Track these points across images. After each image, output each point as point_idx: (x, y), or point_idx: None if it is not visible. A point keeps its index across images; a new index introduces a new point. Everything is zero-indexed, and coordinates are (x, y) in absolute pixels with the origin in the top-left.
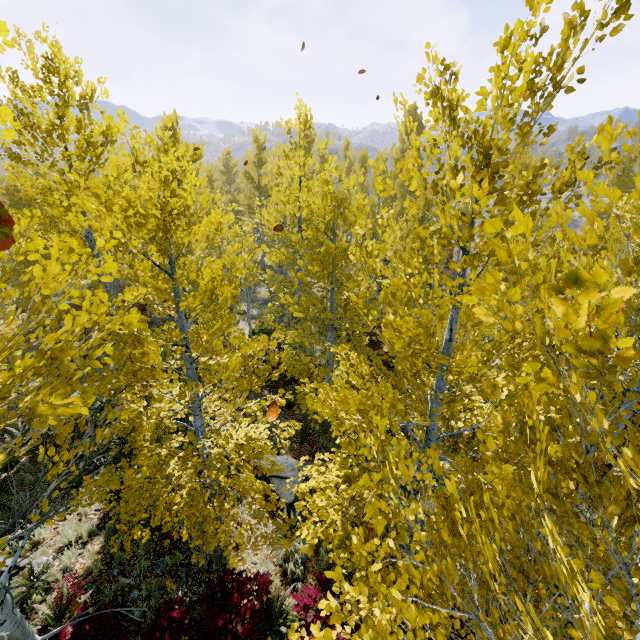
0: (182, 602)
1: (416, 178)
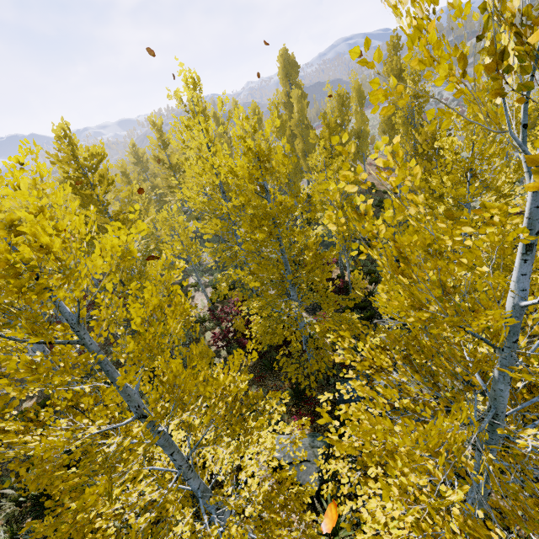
0: None
1: (445, 59)
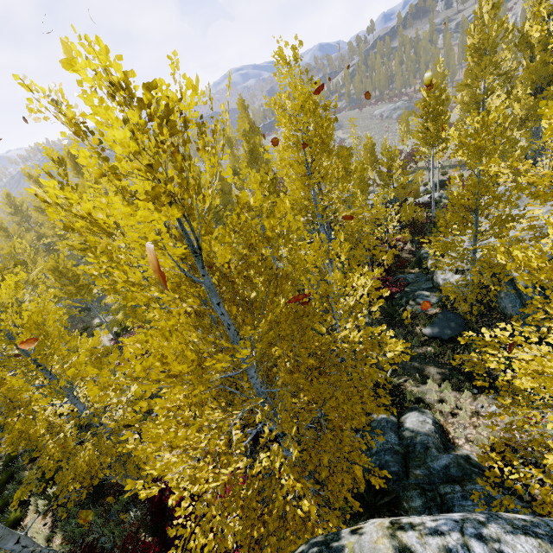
0: (137, 518)
1: None
